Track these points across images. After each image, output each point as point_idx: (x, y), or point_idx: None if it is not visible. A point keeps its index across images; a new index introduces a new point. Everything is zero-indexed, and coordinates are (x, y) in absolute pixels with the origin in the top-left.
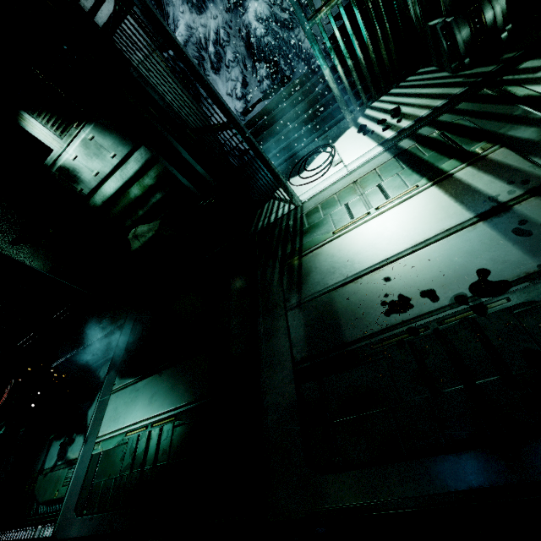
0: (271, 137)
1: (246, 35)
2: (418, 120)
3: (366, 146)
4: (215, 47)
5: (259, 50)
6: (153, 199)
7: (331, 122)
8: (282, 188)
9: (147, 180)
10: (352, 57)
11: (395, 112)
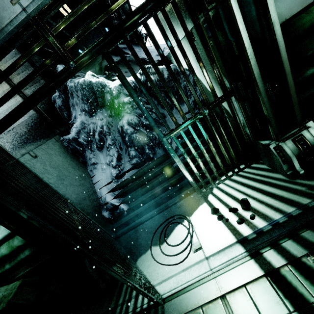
0: (138, 197)
1: (121, 131)
2: (274, 224)
3: (224, 237)
4: (99, 135)
5: (129, 141)
6: (22, 254)
7: (185, 191)
8: (140, 293)
9: (16, 241)
10: (198, 148)
11: (246, 206)
